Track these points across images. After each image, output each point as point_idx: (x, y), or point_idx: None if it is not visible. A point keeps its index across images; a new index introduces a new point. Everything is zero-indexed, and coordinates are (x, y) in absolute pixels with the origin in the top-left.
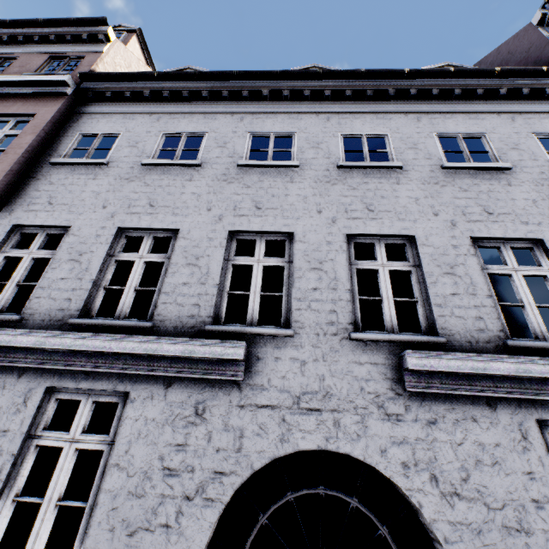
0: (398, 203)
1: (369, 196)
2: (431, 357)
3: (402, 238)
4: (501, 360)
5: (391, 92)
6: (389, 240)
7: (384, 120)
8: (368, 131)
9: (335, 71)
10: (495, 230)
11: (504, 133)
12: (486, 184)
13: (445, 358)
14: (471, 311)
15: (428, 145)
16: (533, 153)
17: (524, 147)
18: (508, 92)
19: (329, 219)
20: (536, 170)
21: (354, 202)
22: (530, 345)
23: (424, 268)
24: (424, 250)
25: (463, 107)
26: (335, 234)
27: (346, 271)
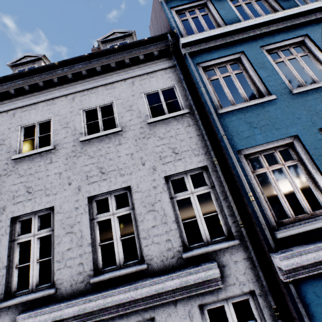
0: (48, 181)
1: (30, 180)
2: (31, 317)
3: (50, 208)
4: (72, 305)
5: (55, 80)
6: (41, 212)
7: (51, 106)
8: (39, 119)
9: (8, 76)
10: (103, 187)
11: (125, 97)
12: (106, 148)
13: (39, 315)
14: (77, 260)
15: (76, 122)
16: (140, 111)
17: (135, 107)
18: (131, 60)
19: (2, 208)
20: (138, 126)
21: (20, 188)
22: (103, 278)
23: (55, 233)
24: (57, 218)
25: (103, 80)
26: (4, 220)
27: (6, 251)
